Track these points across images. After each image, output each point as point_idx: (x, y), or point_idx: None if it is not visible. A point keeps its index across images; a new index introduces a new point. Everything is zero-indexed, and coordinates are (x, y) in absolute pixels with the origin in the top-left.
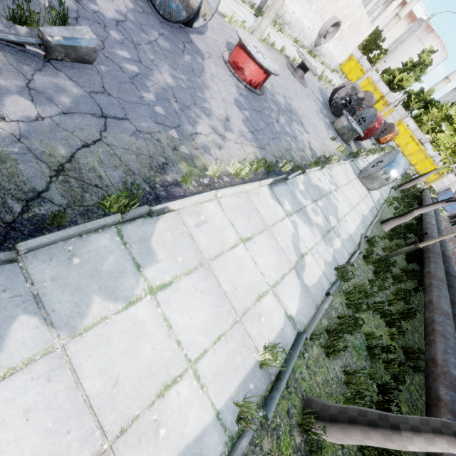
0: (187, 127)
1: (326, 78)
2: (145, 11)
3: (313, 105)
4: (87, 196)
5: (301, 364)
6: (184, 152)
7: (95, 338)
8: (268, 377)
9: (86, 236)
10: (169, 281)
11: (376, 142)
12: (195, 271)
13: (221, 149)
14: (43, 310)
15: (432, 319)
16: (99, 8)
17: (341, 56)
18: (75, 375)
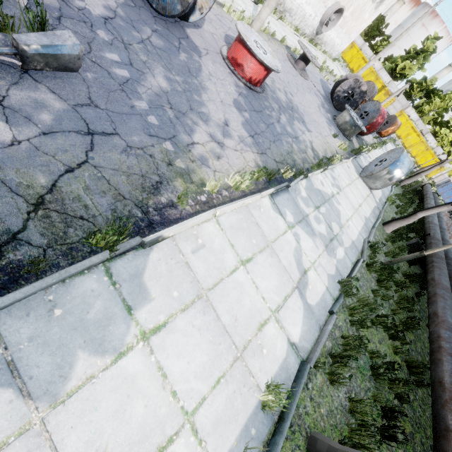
0: (183, 137)
1: (328, 69)
2: (137, 5)
3: (314, 99)
4: (71, 231)
5: (304, 397)
6: (180, 166)
7: (80, 404)
8: (271, 417)
9: (70, 281)
10: (163, 322)
11: (377, 134)
12: (192, 306)
13: (219, 159)
14: (19, 379)
15: (437, 334)
16: (85, 4)
17: (343, 44)
18: None
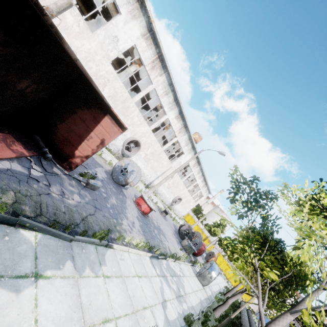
0: (119, 220)
1: (177, 220)
2: (110, 178)
3: (170, 230)
4: (89, 231)
5: None
6: (118, 229)
7: (86, 282)
8: None
9: (87, 244)
10: (109, 276)
11: (207, 262)
12: (119, 278)
13: (131, 233)
14: (74, 262)
15: None
16: (98, 175)
17: (183, 212)
18: (79, 291)
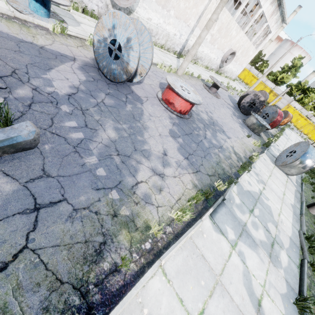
0: (128, 180)
1: (231, 87)
2: (95, 79)
3: (227, 111)
4: None
5: None
6: (125, 214)
7: None
8: None
9: None
10: None
11: None
12: None
13: (161, 192)
14: None
15: None
16: (54, 88)
17: (238, 70)
18: None
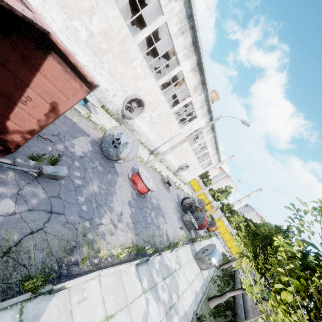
0: (97, 219)
1: (181, 188)
2: (96, 152)
3: (172, 204)
4: (15, 274)
5: None
6: (89, 237)
7: None
8: None
9: None
10: None
11: (207, 229)
12: None
13: (112, 236)
14: None
15: None
16: (75, 150)
17: (189, 178)
18: None
